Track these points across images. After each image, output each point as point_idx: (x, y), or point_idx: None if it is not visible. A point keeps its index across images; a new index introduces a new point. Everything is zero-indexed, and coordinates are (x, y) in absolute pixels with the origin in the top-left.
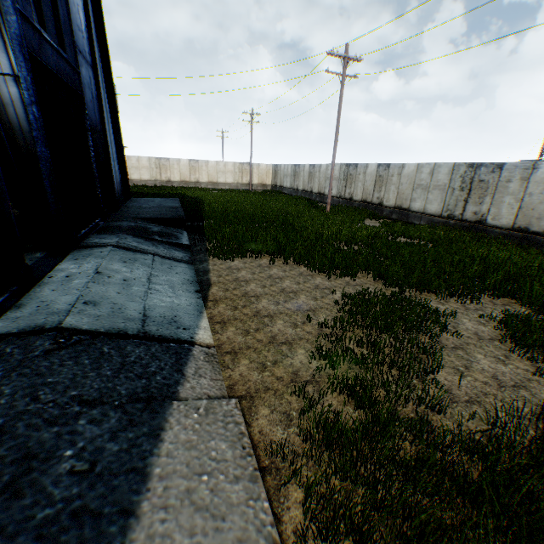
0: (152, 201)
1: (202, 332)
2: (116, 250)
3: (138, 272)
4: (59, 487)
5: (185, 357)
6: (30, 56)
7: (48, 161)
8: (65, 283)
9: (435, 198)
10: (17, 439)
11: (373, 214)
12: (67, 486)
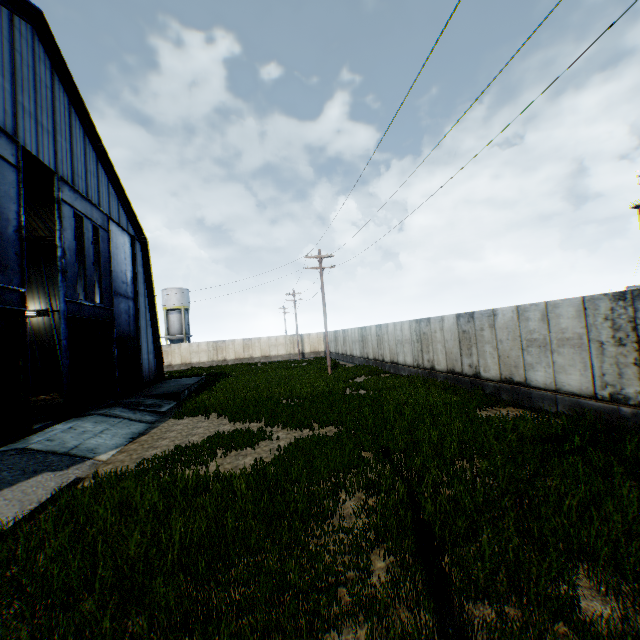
0: (177, 381)
1: (105, 455)
2: (98, 416)
3: (100, 428)
4: None
5: (79, 463)
6: (70, 317)
7: (68, 367)
8: (48, 433)
9: (408, 351)
10: None
11: (371, 371)
12: None
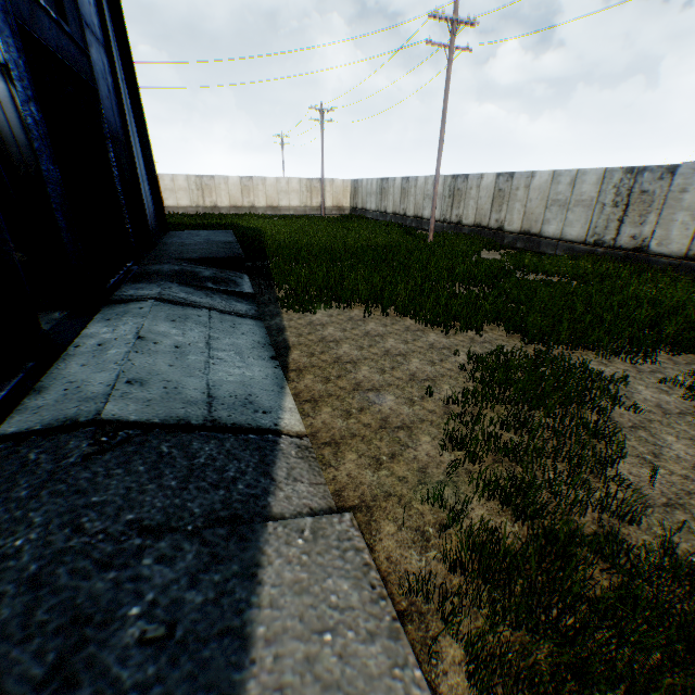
0: (197, 235)
1: (288, 416)
2: (159, 305)
3: (193, 334)
4: (127, 666)
5: (271, 453)
6: (19, 29)
7: (59, 184)
8: (97, 354)
9: (577, 218)
10: (59, 593)
11: (491, 243)
12: (139, 664)
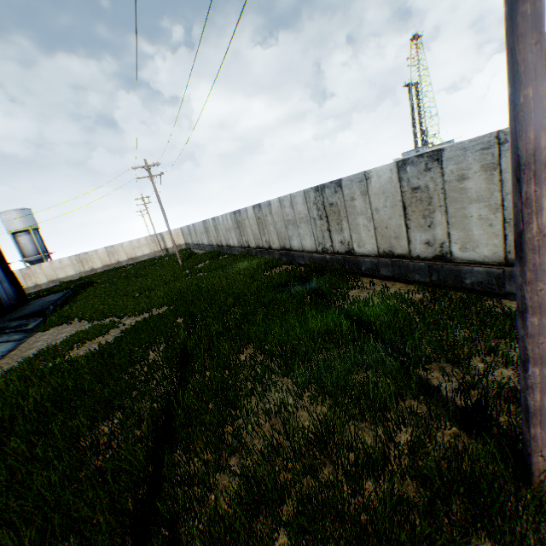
0: (43, 300)
1: None
2: None
3: None
4: None
5: None
6: None
7: None
8: None
9: (234, 236)
10: None
11: (213, 255)
12: None
